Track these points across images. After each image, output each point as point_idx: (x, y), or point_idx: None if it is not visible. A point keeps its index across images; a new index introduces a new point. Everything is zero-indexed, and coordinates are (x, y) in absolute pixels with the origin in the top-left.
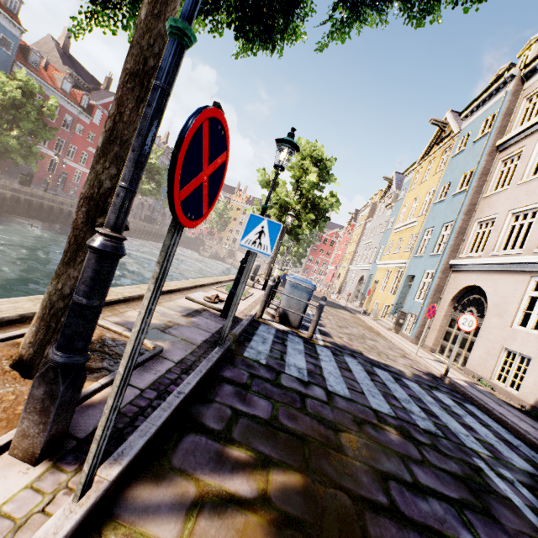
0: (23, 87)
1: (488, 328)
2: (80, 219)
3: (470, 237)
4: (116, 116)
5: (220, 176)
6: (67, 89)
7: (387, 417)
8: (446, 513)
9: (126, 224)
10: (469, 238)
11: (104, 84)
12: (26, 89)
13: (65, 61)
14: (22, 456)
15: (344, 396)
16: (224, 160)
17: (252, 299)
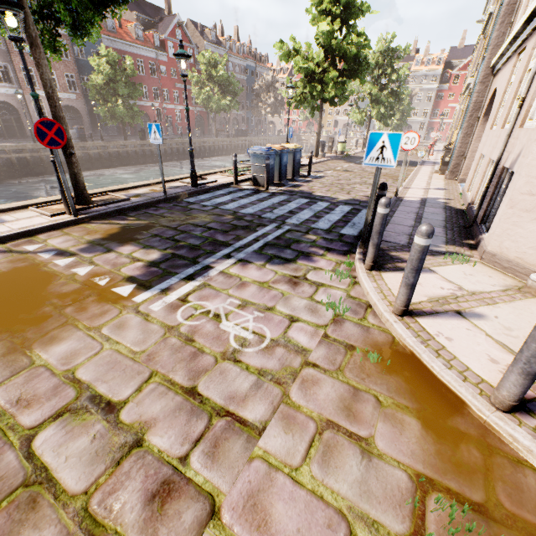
0: (108, 60)
1: (483, 138)
2: (65, 155)
3: (518, 15)
4: (53, 116)
5: (61, 131)
6: (140, 37)
7: (241, 214)
8: (200, 230)
9: (71, 152)
10: (517, 17)
11: (166, 8)
12: (110, 61)
13: (130, 7)
14: (69, 214)
15: (225, 209)
16: (58, 127)
17: (249, 175)
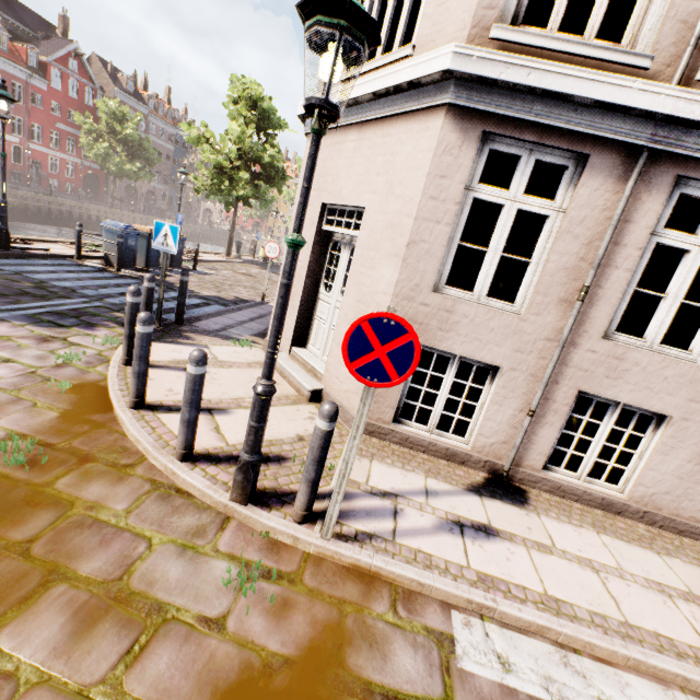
0: None
1: None
2: None
3: None
4: None
5: None
6: (3, 45)
7: (50, 285)
8: None
9: None
10: None
11: (60, 27)
12: None
13: None
14: None
15: (31, 277)
16: None
17: None
